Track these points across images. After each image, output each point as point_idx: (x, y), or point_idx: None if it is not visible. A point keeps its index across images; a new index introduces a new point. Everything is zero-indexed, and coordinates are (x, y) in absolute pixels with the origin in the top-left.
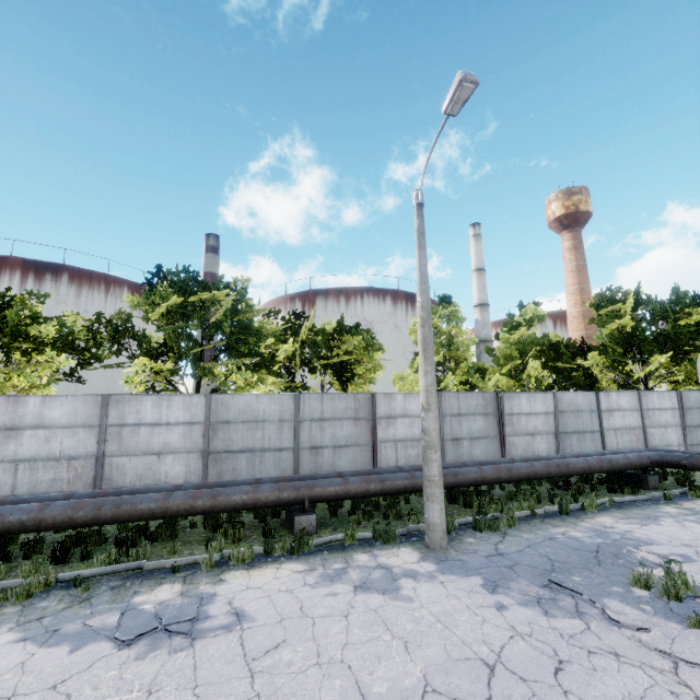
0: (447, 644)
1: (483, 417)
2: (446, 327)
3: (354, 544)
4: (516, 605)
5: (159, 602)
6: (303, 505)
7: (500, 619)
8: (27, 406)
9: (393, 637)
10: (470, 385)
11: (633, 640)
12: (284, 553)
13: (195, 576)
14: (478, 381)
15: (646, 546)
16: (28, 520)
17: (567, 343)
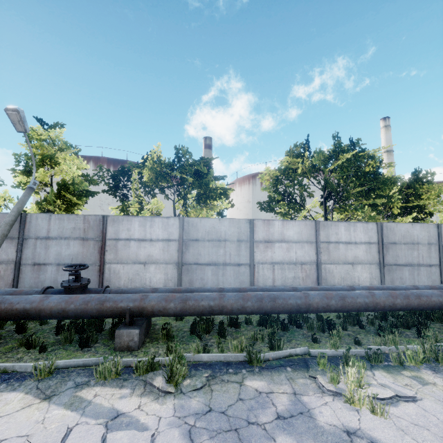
0: None
1: None
2: None
3: None
4: None
5: None
6: None
7: None
8: (274, 227)
9: None
10: None
11: None
12: None
13: None
14: None
15: None
16: (369, 302)
17: None
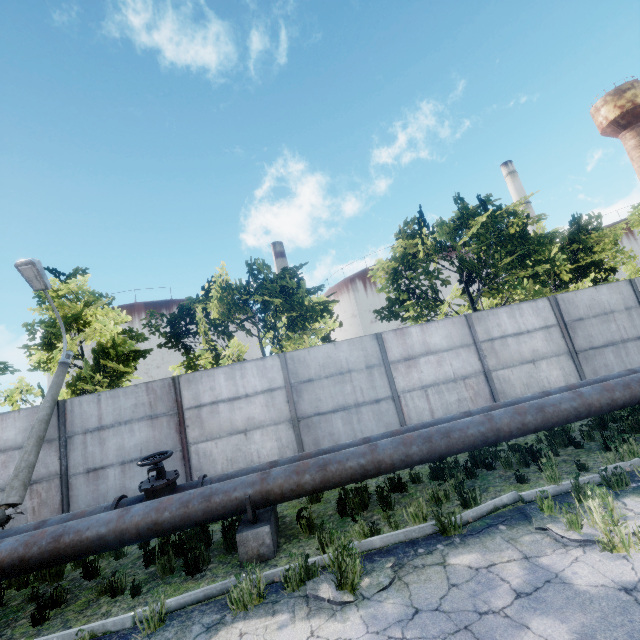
0: None
1: None
2: None
3: None
4: None
5: None
6: None
7: None
8: (411, 336)
9: None
10: None
11: None
12: None
13: None
14: None
15: None
16: (578, 406)
17: None
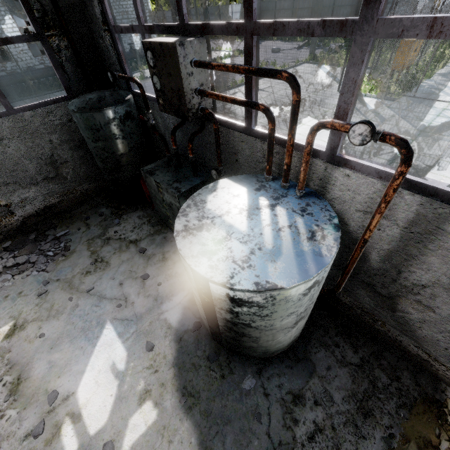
0: None
1: (241, 13)
2: None
3: None
4: None
5: None
6: None
7: None
8: None
9: None
10: None
11: None
12: None
13: None
14: None
15: None
16: None
17: None
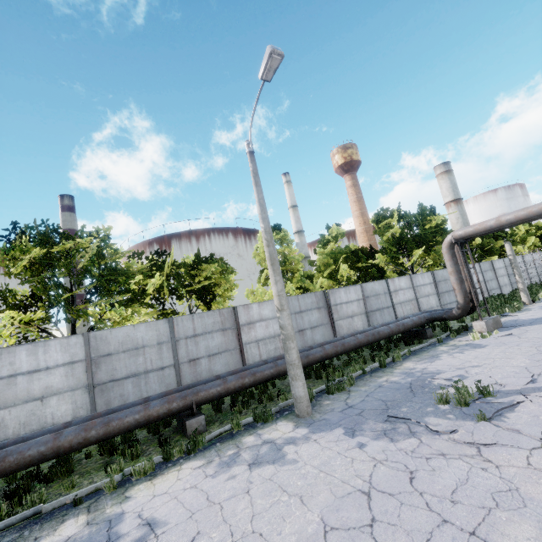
0: (332, 487)
1: (318, 310)
2: (281, 248)
3: (240, 430)
4: (371, 441)
5: (64, 540)
6: (191, 410)
7: (363, 455)
8: None
9: (289, 496)
10: (304, 289)
11: (450, 441)
12: (182, 455)
13: (99, 503)
14: (309, 285)
15: (438, 375)
16: None
17: (362, 250)
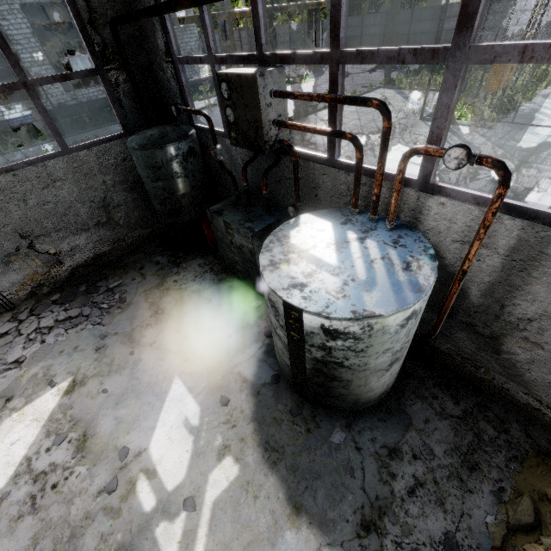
0: None
1: (301, 33)
2: None
3: None
4: None
5: None
6: None
7: None
8: None
9: None
10: None
11: None
12: None
13: None
14: (320, 13)
15: None
16: None
17: None
